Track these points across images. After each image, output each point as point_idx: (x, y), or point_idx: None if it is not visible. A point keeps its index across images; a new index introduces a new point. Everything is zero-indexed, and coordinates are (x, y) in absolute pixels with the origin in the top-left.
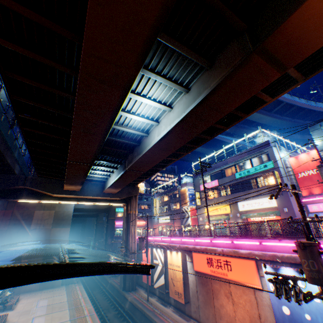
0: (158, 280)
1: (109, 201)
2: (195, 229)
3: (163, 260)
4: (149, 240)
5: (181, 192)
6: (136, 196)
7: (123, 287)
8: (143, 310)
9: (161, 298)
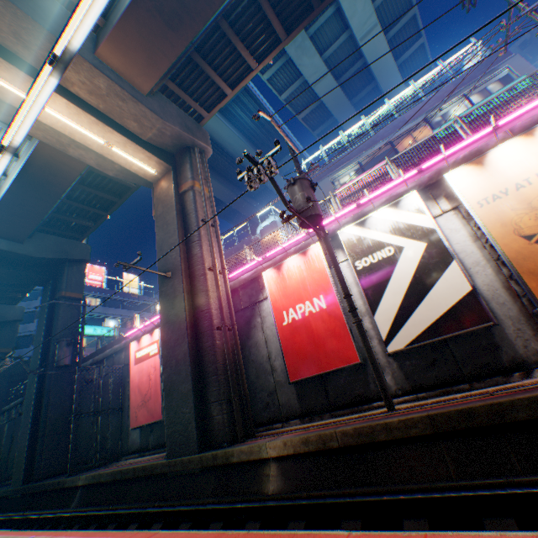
0: (418, 308)
1: (110, 124)
2: (534, 86)
3: (430, 220)
4: (289, 245)
5: (265, 243)
6: (205, 153)
7: (198, 439)
8: (473, 409)
9: (434, 387)
